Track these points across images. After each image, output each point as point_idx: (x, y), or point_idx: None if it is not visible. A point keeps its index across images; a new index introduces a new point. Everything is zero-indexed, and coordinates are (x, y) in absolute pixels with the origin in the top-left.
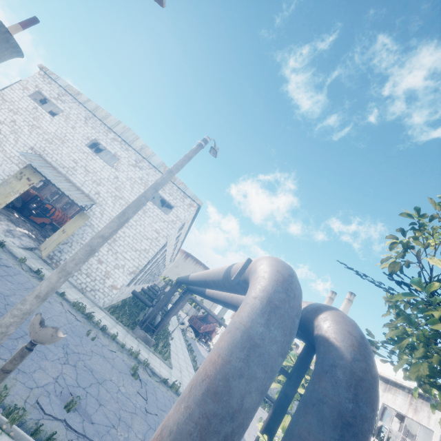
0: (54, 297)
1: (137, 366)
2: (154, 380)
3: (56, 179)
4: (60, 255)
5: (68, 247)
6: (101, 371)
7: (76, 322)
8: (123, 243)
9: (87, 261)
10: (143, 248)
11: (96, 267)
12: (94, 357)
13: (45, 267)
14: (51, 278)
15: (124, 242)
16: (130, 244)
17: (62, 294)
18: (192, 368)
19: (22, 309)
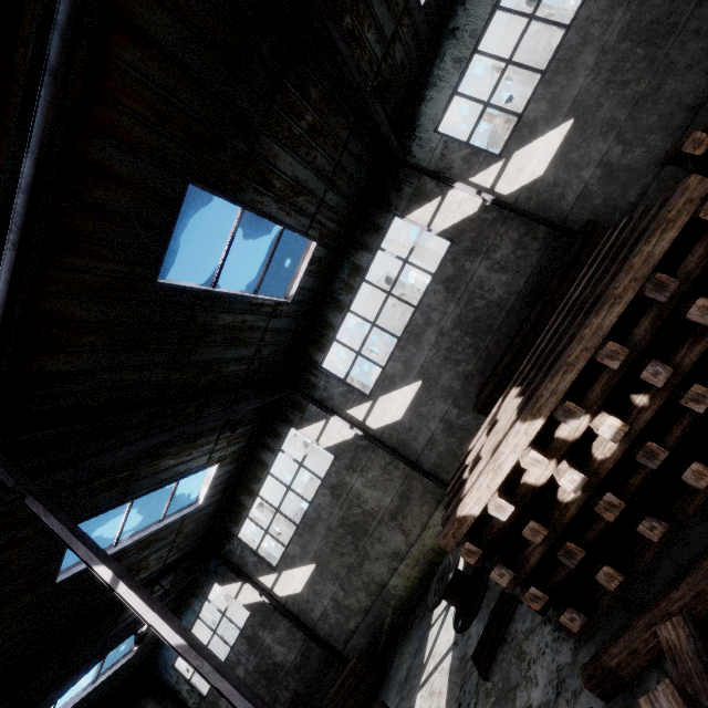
0: None
1: None
2: None
3: None
4: None
5: None
6: None
7: None
8: None
9: None
10: None
11: None
12: None
13: None
14: None
15: None
16: None
17: None
18: None
19: None
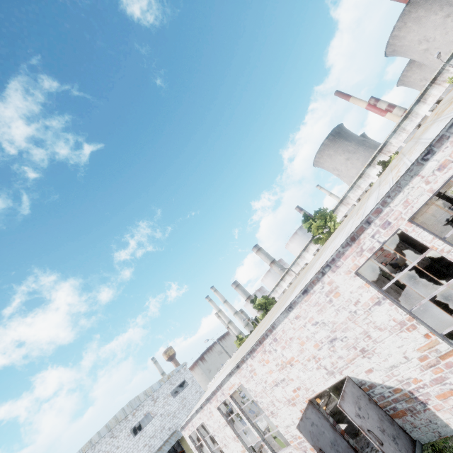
0: None
1: None
2: None
3: (162, 452)
4: None
5: None
6: None
7: None
8: None
9: None
10: None
11: None
12: None
13: None
14: None
15: None
16: None
17: None
18: None
19: None
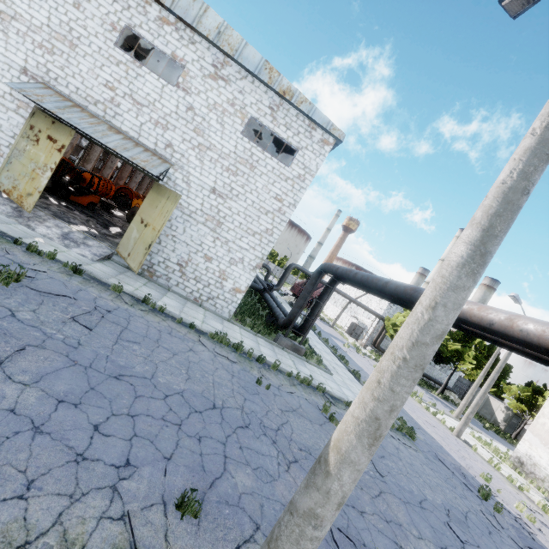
0: (187, 335)
1: (328, 407)
2: (340, 408)
3: (97, 131)
4: (149, 259)
5: (156, 244)
6: (312, 441)
7: (234, 366)
8: (233, 226)
9: (190, 261)
10: (263, 228)
11: (205, 267)
12: (290, 421)
13: (141, 283)
14: (355, 461)
15: (233, 223)
16: (243, 226)
17: (192, 326)
18: (336, 358)
19: (319, 537)
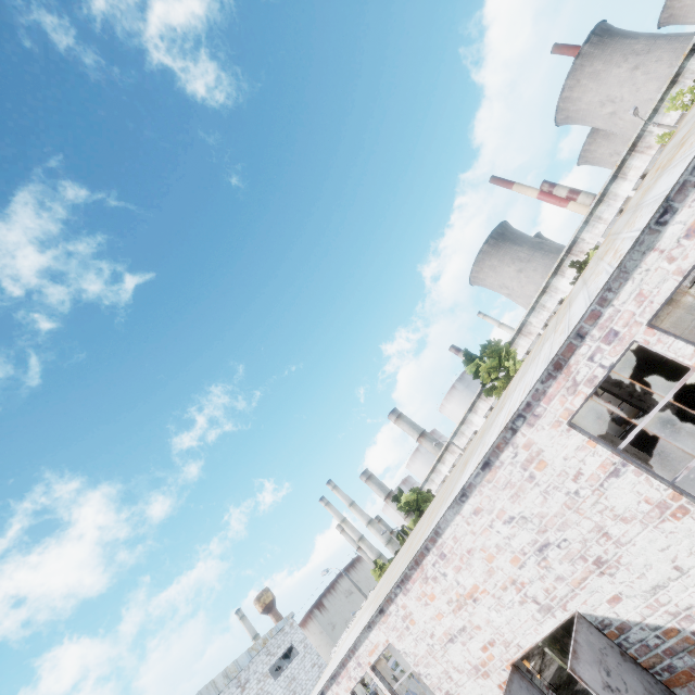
0: None
1: None
2: None
3: None
4: None
5: None
6: None
7: None
8: None
9: None
10: None
11: None
12: None
13: None
14: None
15: None
16: None
17: None
18: None
19: None
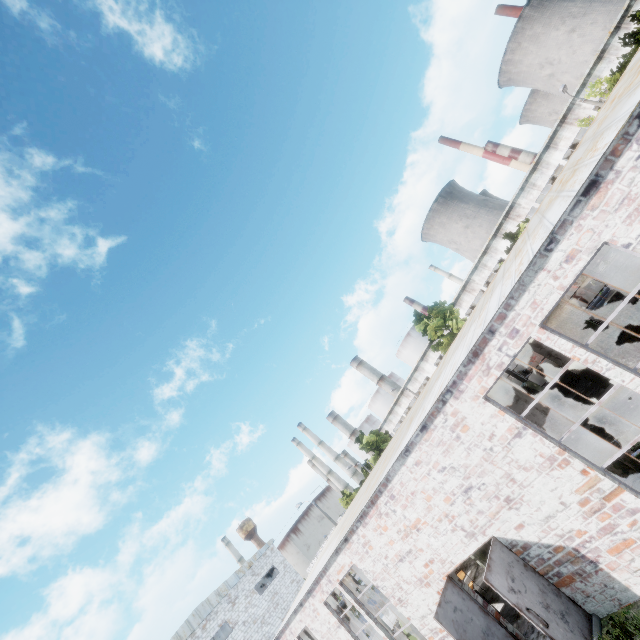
0: None
1: None
2: None
3: None
4: None
5: None
6: None
7: None
8: None
9: None
10: None
11: None
12: None
13: None
14: None
15: None
16: None
17: None
18: None
19: None
